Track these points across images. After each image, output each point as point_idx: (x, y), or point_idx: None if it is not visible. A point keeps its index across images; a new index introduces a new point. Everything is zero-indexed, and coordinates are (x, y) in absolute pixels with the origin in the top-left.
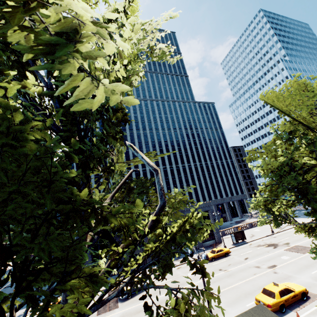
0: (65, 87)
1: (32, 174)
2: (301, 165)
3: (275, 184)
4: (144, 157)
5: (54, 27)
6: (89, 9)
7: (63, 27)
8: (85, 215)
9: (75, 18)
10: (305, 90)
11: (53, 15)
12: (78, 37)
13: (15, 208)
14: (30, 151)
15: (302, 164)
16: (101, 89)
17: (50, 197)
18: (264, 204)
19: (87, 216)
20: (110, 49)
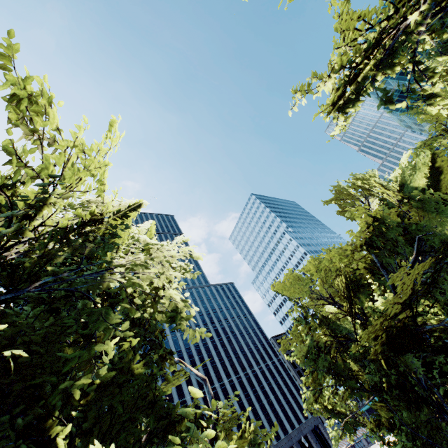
0: (185, 335)
1: (135, 395)
2: (322, 344)
3: (313, 371)
4: (192, 369)
5: (169, 308)
6: (178, 294)
7: (172, 307)
8: (172, 421)
9: (174, 300)
10: (299, 280)
11: (166, 301)
12: (179, 310)
13: (119, 432)
14: (135, 377)
15: (323, 342)
16: (197, 332)
17: (147, 412)
18: (314, 400)
19: (174, 422)
20: (193, 312)
